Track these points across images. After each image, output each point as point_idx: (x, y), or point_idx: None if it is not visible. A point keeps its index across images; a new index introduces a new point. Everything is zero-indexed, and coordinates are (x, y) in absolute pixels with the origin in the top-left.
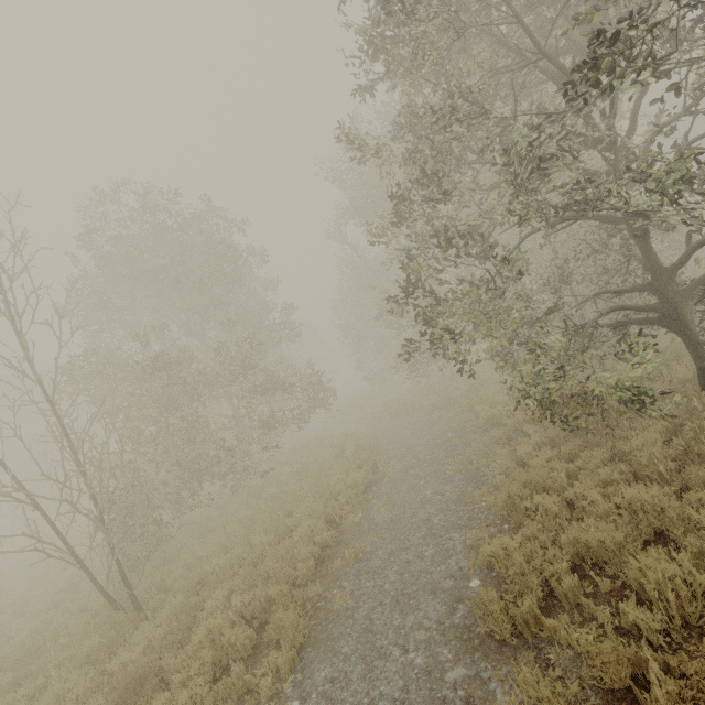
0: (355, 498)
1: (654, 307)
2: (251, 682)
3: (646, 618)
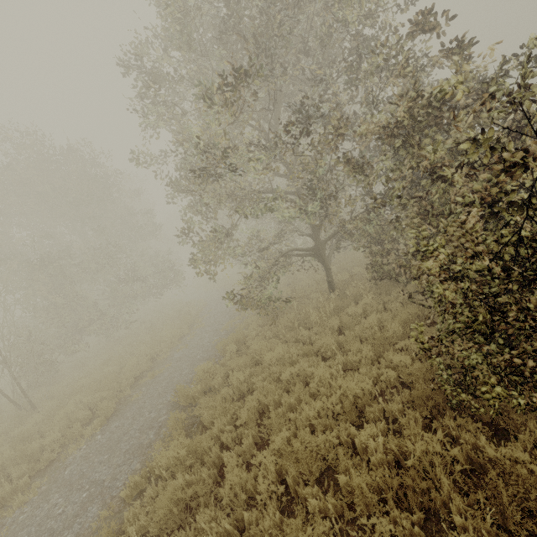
0: (170, 344)
1: (310, 249)
2: (83, 431)
3: (231, 392)
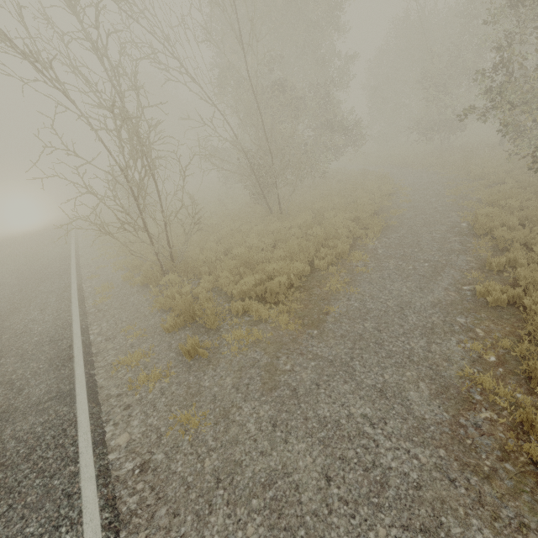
0: (385, 196)
1: None
2: (362, 234)
3: None
